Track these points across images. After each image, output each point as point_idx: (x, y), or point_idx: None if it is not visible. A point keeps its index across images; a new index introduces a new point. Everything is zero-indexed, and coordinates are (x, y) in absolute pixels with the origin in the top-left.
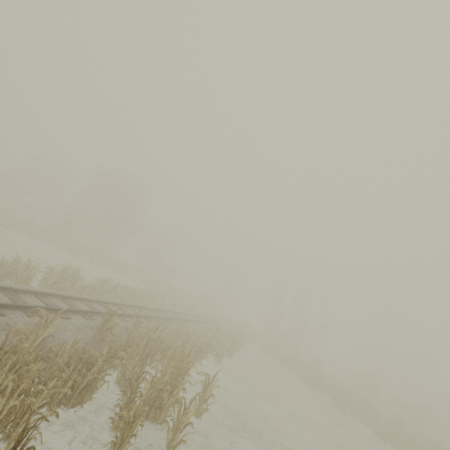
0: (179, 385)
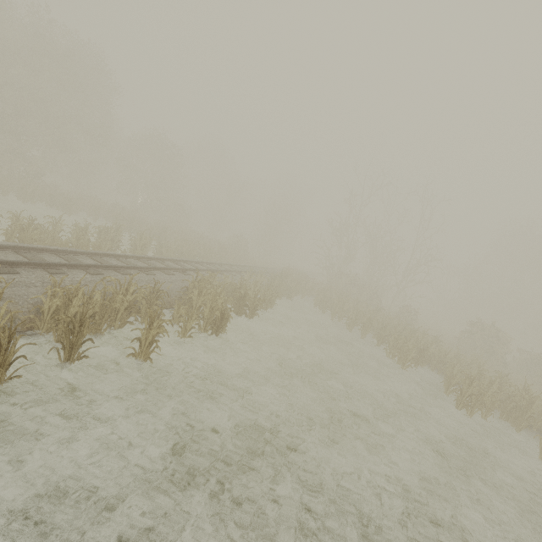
0: None
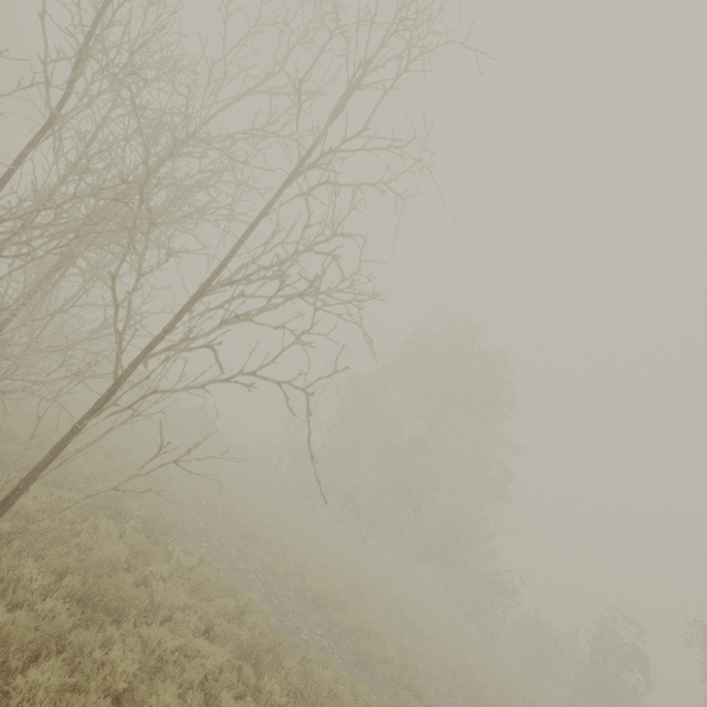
0: None
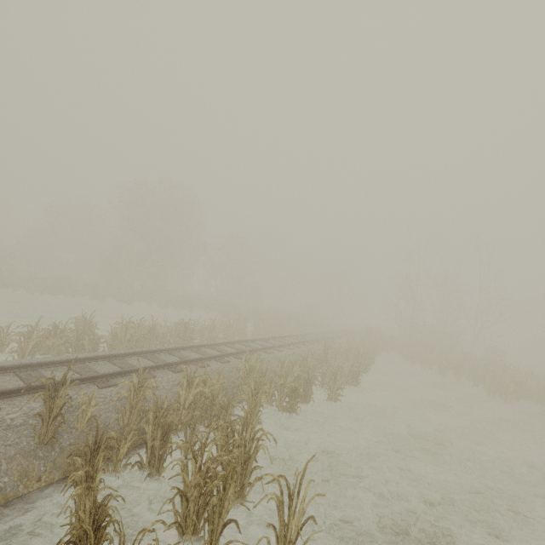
0: (221, 514)
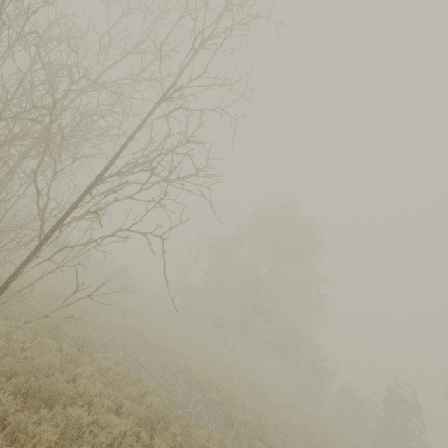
0: None
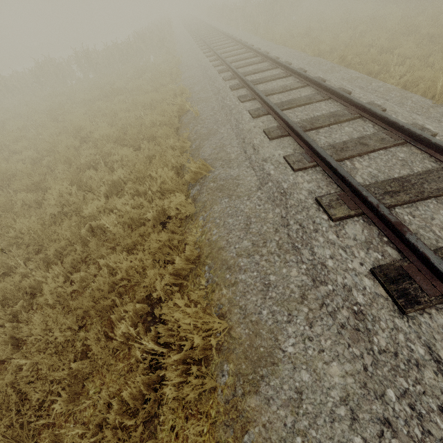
0: None
